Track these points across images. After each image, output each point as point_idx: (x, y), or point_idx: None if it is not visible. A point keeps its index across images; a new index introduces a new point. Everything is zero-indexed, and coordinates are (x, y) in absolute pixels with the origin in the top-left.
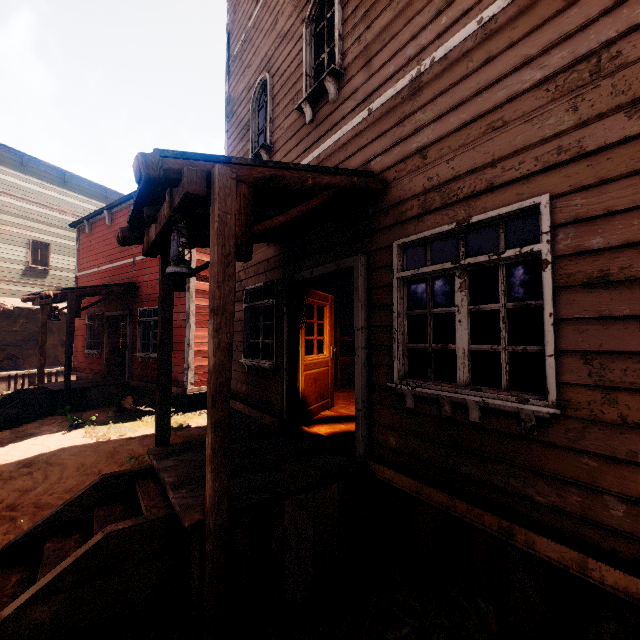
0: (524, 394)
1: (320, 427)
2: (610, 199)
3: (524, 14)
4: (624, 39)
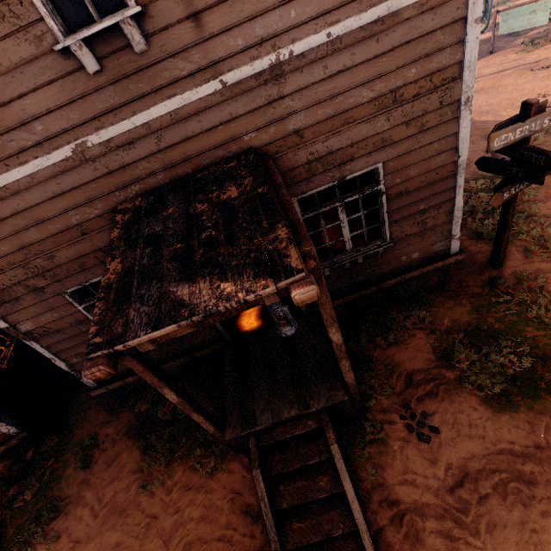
0: (376, 243)
1: (245, 321)
2: (401, 163)
3: (358, 46)
4: (404, 87)
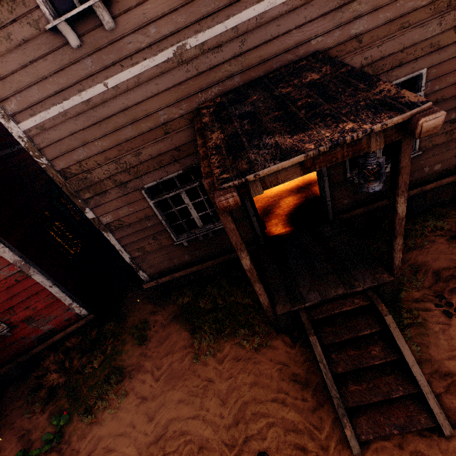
0: None
1: (273, 229)
2: (443, 70)
3: None
4: None
